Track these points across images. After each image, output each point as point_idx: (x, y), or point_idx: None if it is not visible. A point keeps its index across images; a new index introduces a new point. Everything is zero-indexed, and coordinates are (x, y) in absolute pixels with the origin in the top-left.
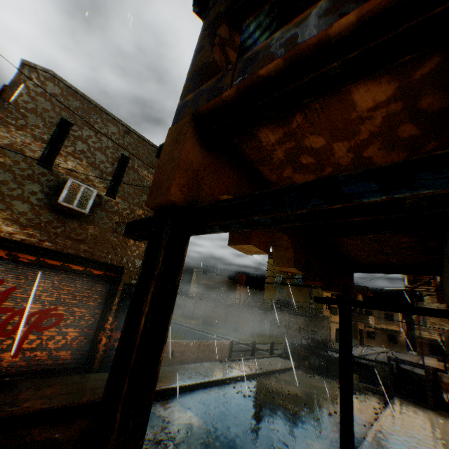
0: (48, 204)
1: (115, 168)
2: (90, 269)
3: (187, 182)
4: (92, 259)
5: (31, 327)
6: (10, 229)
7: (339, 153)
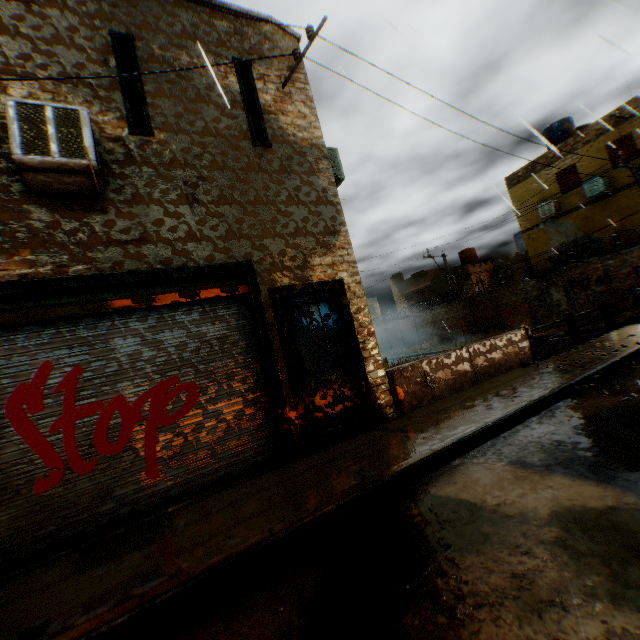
0: (27, 192)
1: (115, 71)
2: (190, 290)
3: None
4: (179, 267)
5: (150, 424)
6: None
7: None
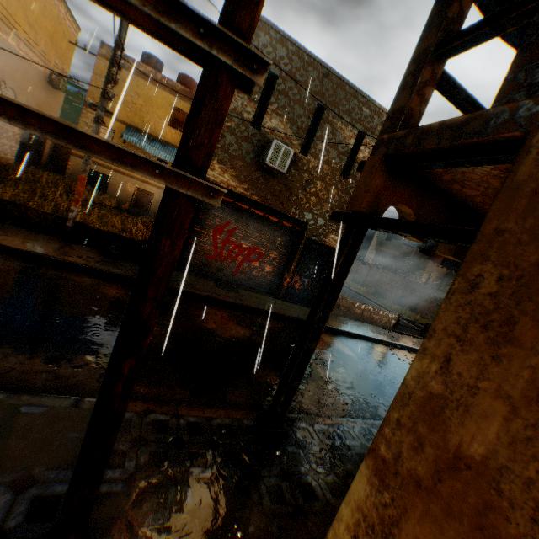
0: (257, 163)
1: (310, 122)
2: (282, 222)
3: (372, 199)
4: (284, 213)
5: (244, 258)
6: (234, 183)
7: (493, 184)
